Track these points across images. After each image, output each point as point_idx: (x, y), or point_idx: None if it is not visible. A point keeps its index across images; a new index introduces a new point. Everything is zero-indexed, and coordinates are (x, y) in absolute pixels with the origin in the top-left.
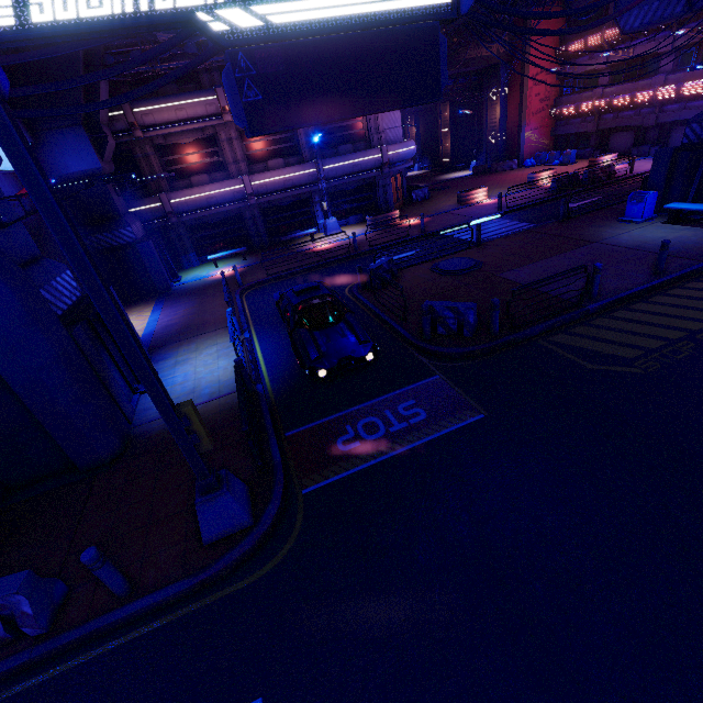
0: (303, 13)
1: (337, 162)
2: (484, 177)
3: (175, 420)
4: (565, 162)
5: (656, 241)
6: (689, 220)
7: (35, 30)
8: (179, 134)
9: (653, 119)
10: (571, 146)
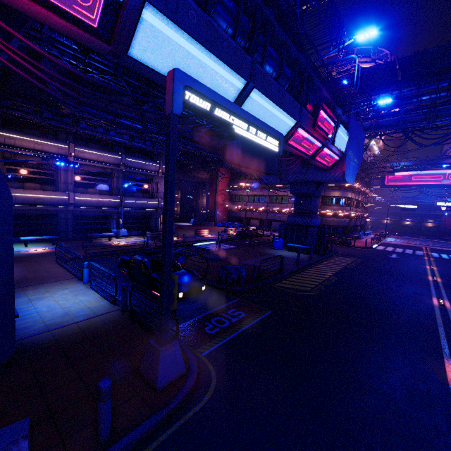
0: (252, 138)
1: (133, 200)
2: (200, 227)
3: (169, 282)
4: (235, 227)
5: (289, 255)
6: (295, 250)
7: (197, 106)
8: (28, 156)
9: (265, 217)
10: (235, 221)
